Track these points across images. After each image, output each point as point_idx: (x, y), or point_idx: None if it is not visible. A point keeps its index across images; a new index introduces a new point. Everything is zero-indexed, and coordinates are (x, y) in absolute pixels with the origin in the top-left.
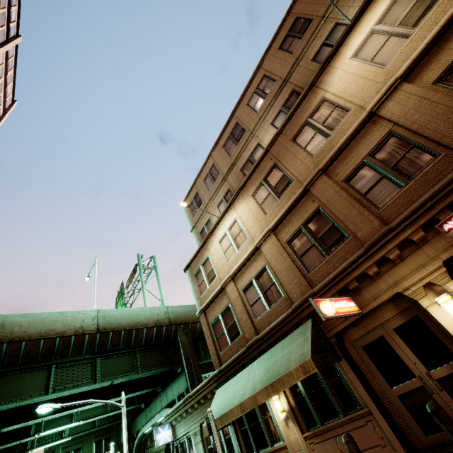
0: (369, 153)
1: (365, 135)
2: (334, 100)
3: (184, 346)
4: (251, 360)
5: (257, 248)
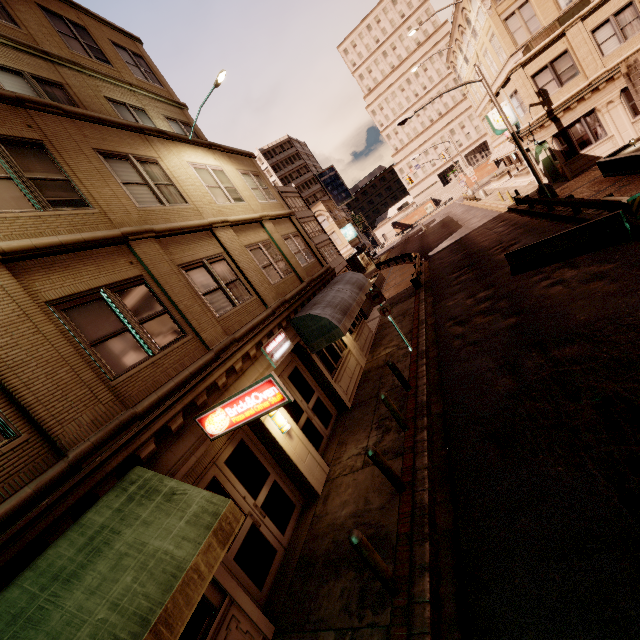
0: (206, 258)
1: (202, 239)
2: (171, 177)
3: None
4: None
5: None
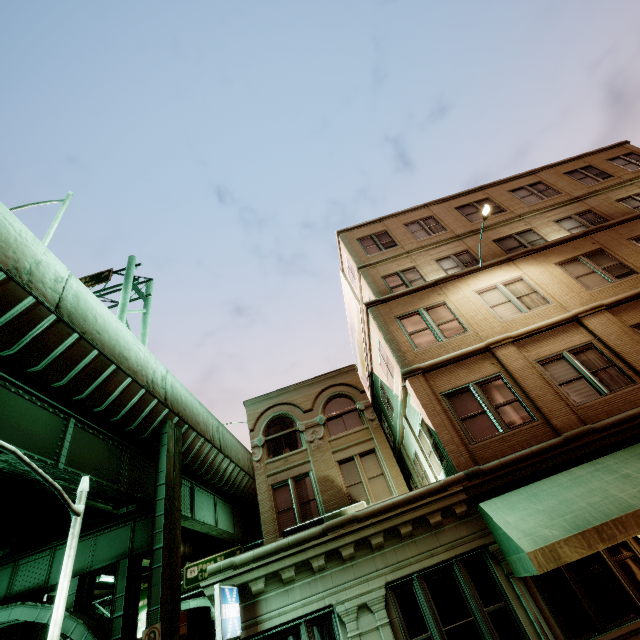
0: None
1: None
2: None
3: (170, 459)
4: (580, 459)
5: (576, 318)
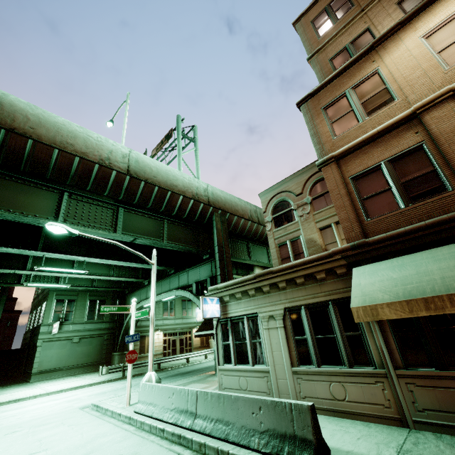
0: None
1: None
2: None
3: (219, 233)
4: None
5: None
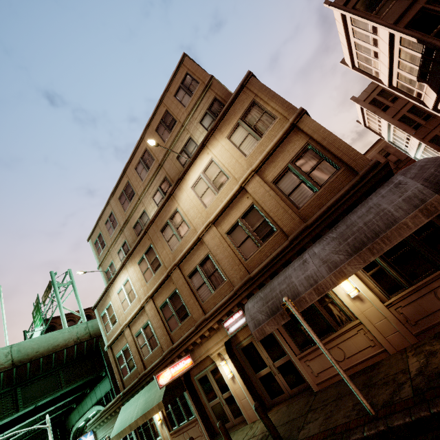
0: (199, 263)
1: (198, 249)
2: (183, 214)
3: (106, 354)
4: (142, 387)
5: (142, 307)
